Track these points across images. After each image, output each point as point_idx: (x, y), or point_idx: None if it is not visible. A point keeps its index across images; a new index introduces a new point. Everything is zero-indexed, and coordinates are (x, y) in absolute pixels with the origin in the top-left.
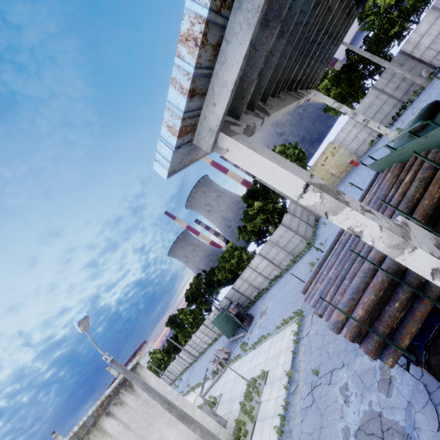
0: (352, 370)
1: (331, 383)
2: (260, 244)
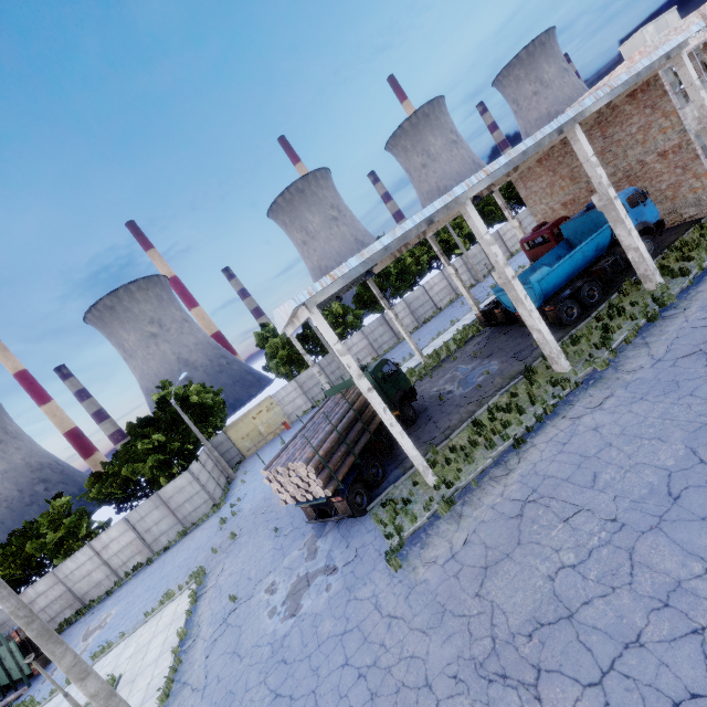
0: (280, 568)
1: (254, 594)
2: (125, 510)
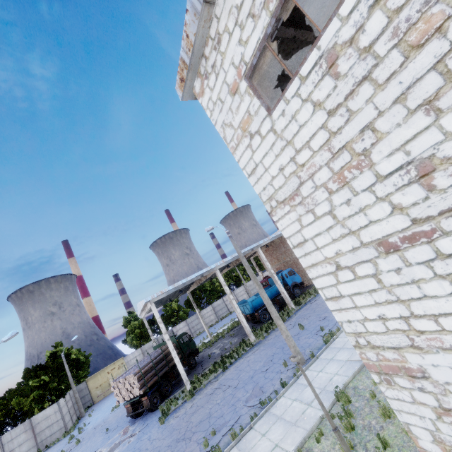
0: (105, 445)
1: None
2: None
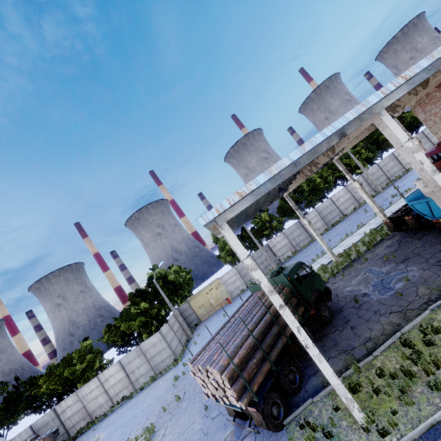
0: None
1: None
2: (123, 352)
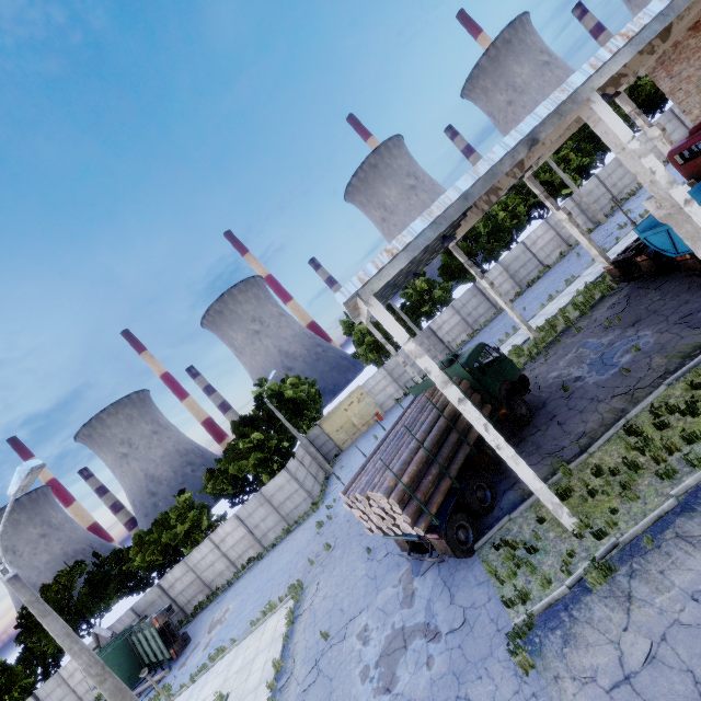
0: (373, 608)
1: (346, 637)
2: (238, 504)
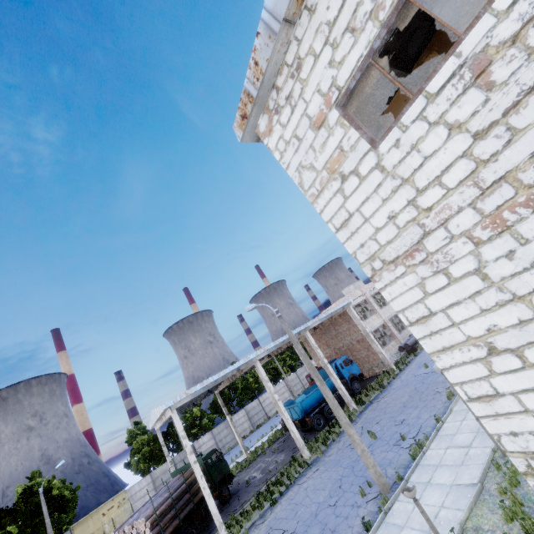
0: None
1: None
2: None
